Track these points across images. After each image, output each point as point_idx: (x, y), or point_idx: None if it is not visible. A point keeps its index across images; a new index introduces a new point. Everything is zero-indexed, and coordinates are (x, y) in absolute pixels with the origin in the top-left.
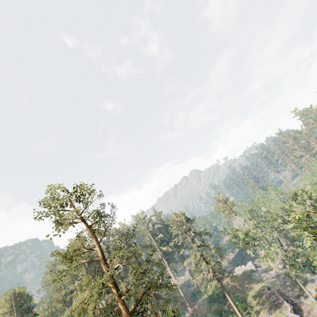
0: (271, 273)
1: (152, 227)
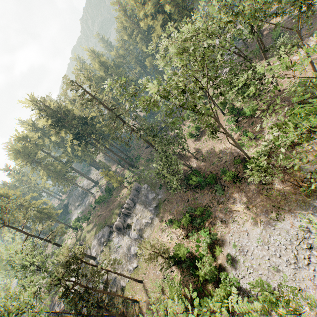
0: (93, 251)
1: (45, 123)
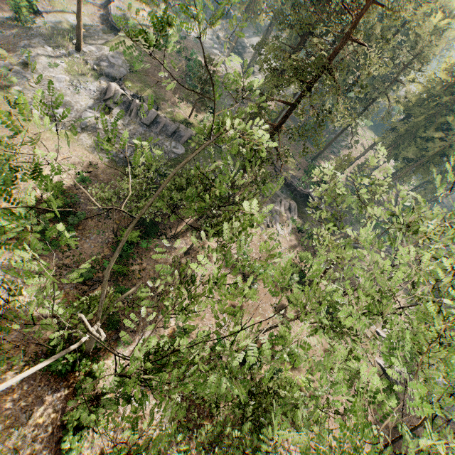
0: (93, 47)
1: None
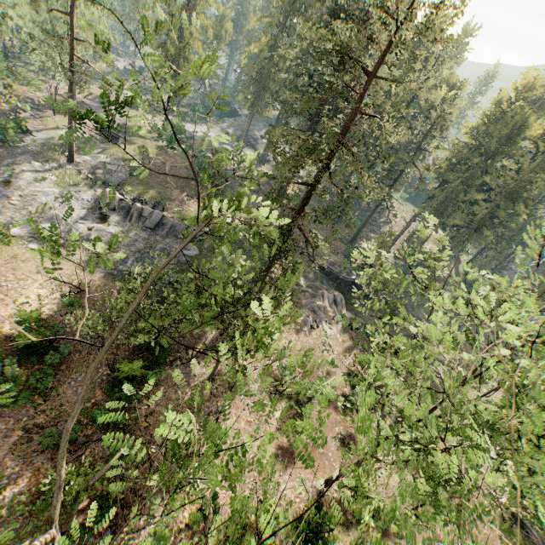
0: (87, 156)
1: None
